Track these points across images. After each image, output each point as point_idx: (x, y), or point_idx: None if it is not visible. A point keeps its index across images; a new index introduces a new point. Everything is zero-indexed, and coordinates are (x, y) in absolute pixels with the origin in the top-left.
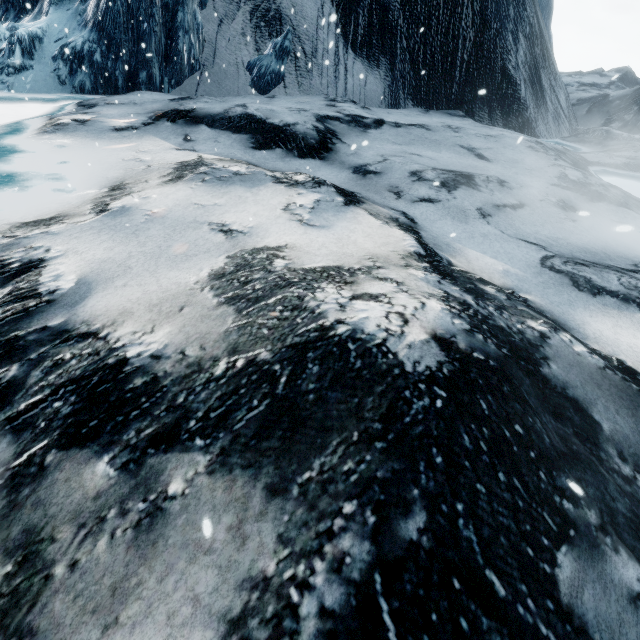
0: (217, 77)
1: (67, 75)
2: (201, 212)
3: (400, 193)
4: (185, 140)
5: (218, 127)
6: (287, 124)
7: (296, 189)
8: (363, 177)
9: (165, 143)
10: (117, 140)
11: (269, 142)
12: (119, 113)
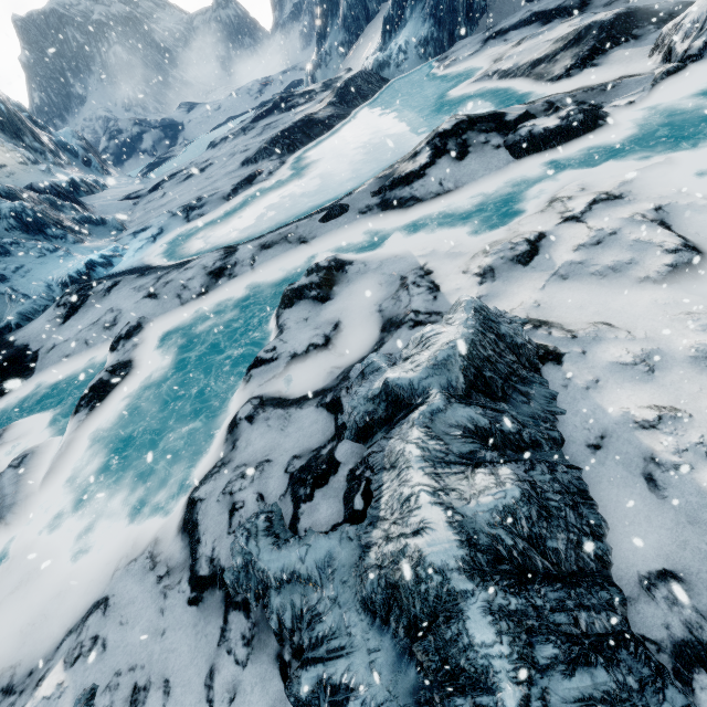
0: (498, 9)
1: (422, 54)
2: (536, 43)
3: (630, 1)
4: (505, 42)
5: (519, 28)
6: (559, 5)
7: (571, 21)
8: (609, 6)
9: (496, 48)
10: (474, 58)
11: (550, 20)
12: (464, 51)
